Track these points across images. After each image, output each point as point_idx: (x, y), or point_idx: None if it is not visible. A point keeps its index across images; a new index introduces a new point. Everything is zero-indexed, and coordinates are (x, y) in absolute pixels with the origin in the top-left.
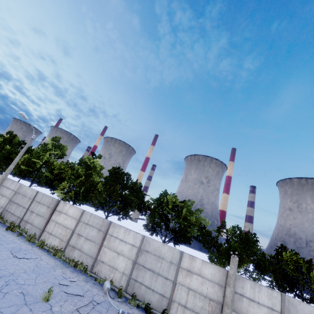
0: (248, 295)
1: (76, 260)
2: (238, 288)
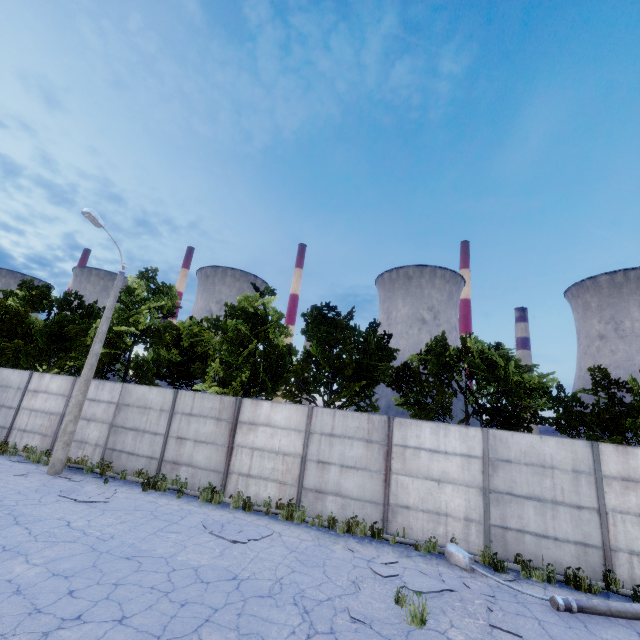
0: None
1: (337, 517)
2: None
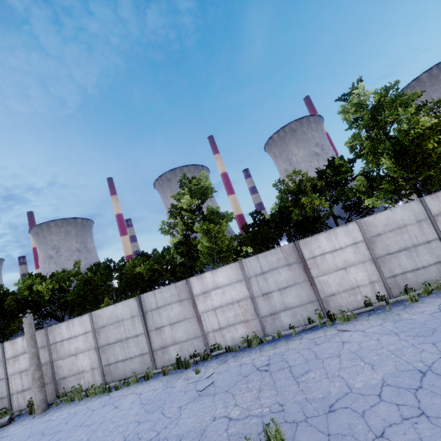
0: (66, 336)
1: None
2: (58, 337)
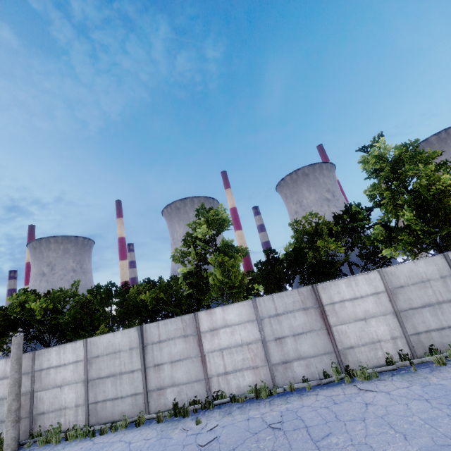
0: (54, 363)
1: None
2: (45, 363)
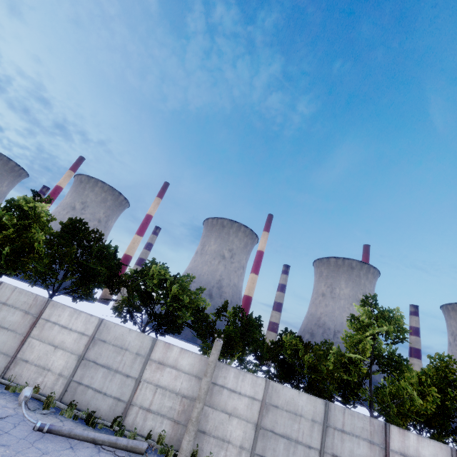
0: (229, 385)
1: None
2: (220, 379)
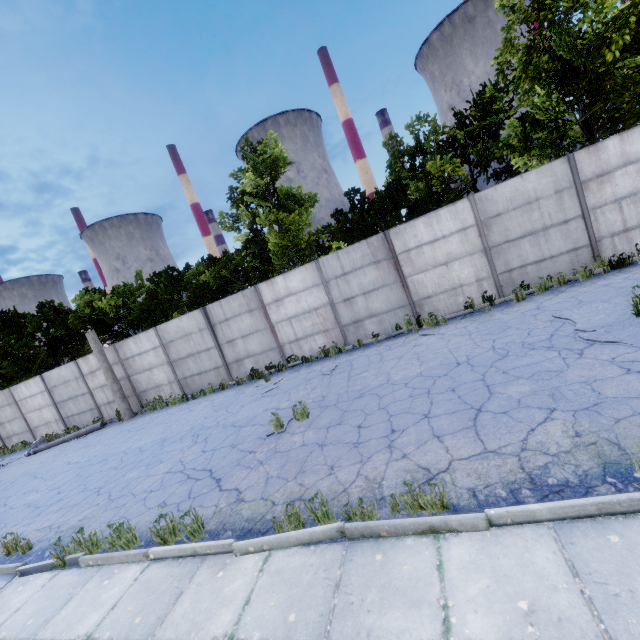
0: (136, 352)
1: (20, 444)
2: (128, 353)
